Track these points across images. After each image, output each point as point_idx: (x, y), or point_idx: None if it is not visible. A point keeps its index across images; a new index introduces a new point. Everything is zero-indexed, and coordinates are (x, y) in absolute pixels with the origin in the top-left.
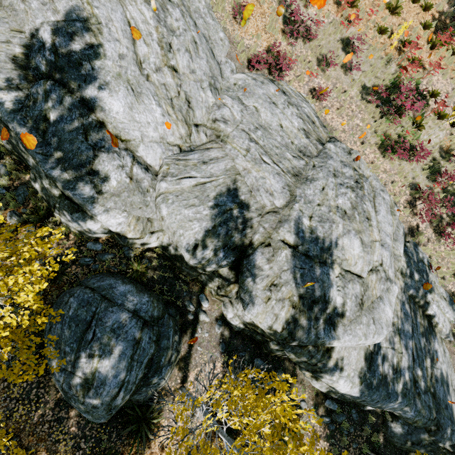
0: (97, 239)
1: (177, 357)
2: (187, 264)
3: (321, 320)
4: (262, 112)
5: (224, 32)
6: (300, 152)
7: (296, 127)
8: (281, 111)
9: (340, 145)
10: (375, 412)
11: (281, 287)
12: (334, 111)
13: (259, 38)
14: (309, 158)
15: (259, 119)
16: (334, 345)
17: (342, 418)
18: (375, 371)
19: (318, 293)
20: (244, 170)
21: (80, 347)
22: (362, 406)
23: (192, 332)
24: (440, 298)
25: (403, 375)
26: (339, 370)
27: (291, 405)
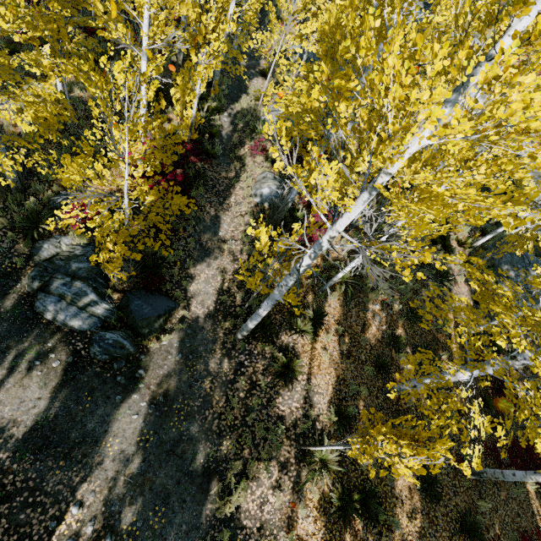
0: (488, 223)
1: None
2: None
3: None
4: None
5: None
6: None
7: None
8: None
9: None
10: None
11: None
12: None
13: None
14: None
15: None
16: None
17: None
18: None
19: None
20: None
21: (526, 265)
22: None
23: None
24: None
25: None
26: None
27: None
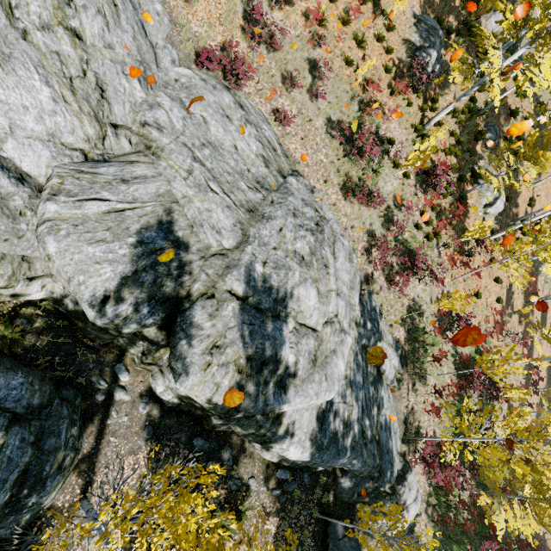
0: None
1: (75, 459)
2: (94, 324)
3: (271, 384)
4: (212, 126)
5: (162, 4)
6: (257, 183)
7: (254, 152)
8: (236, 128)
9: (303, 181)
10: (326, 471)
11: (225, 349)
12: (298, 140)
13: (211, 28)
14: (268, 191)
15: (207, 133)
16: (285, 410)
17: (294, 486)
18: (327, 430)
19: (269, 352)
20: (184, 198)
21: None
22: (314, 468)
23: (102, 418)
24: (388, 346)
25: (353, 428)
26: (290, 436)
27: (206, 514)
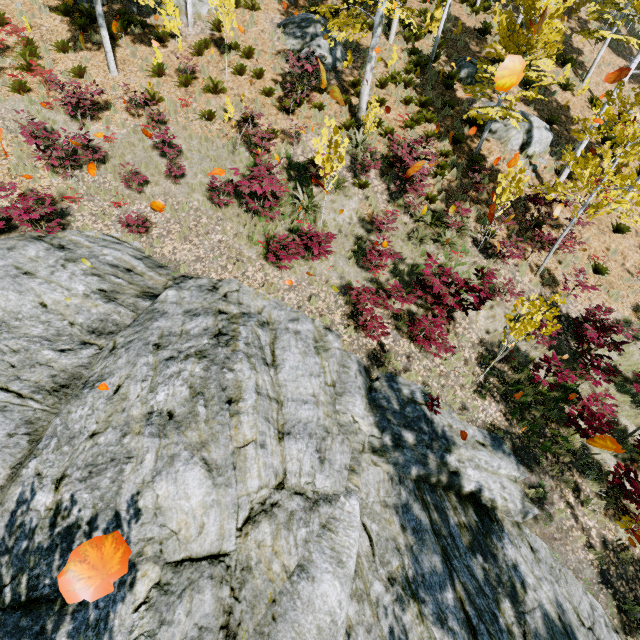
0: None
1: None
2: None
3: None
4: None
5: None
6: (92, 333)
7: (81, 293)
8: (43, 280)
9: (195, 283)
10: None
11: None
12: (175, 237)
13: None
14: (111, 335)
15: None
16: None
17: None
18: None
19: None
20: None
21: None
22: None
23: None
24: (473, 450)
25: None
26: None
27: None
